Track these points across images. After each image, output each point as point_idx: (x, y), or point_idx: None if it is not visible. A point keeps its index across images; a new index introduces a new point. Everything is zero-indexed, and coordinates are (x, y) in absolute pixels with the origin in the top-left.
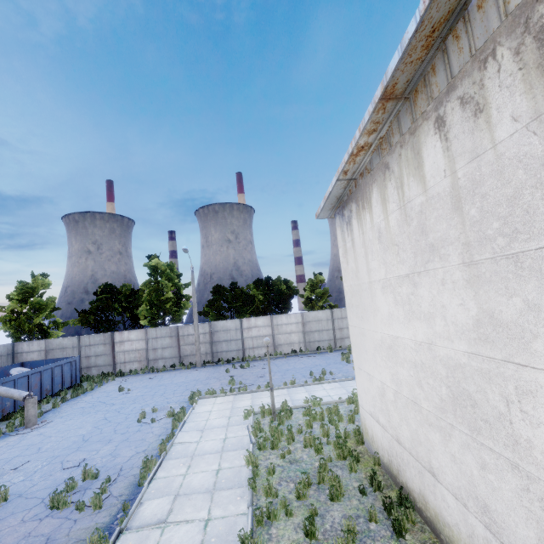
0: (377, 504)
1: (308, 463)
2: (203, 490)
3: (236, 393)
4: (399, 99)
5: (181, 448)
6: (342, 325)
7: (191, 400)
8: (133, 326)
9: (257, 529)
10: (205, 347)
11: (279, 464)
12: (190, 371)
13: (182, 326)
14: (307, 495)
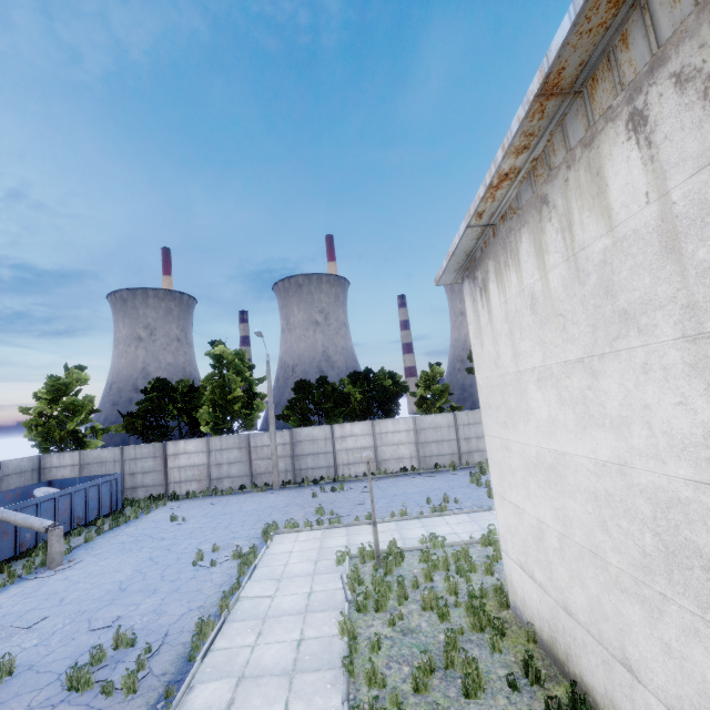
0: (537, 706)
1: (428, 635)
2: (278, 670)
3: (326, 526)
4: (567, 95)
5: (249, 605)
6: (470, 433)
7: (265, 536)
8: (191, 434)
9: None
10: (284, 462)
11: (386, 635)
12: (265, 495)
13: (254, 435)
14: (429, 686)
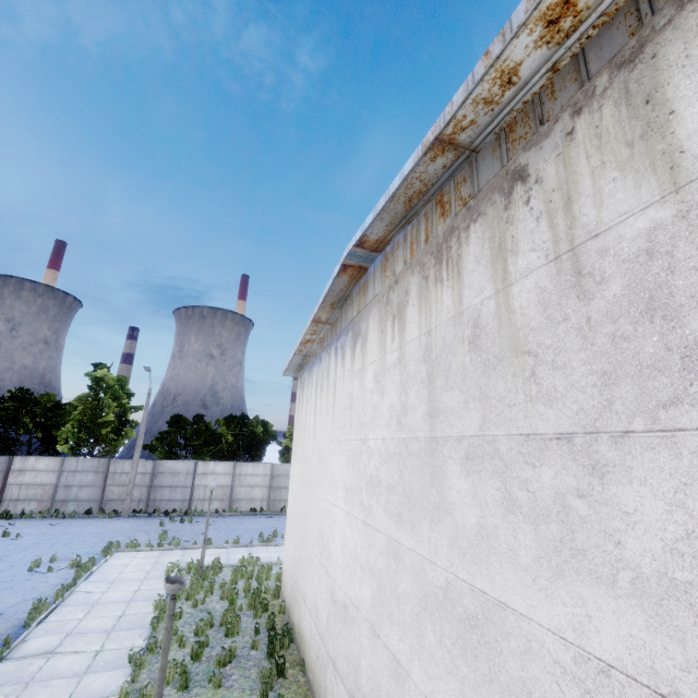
0: (266, 639)
1: (218, 612)
2: (100, 630)
3: (165, 548)
4: (326, 324)
5: (82, 597)
6: None
7: (106, 551)
8: (42, 452)
9: (148, 656)
10: (140, 491)
11: (189, 612)
12: (112, 521)
13: (116, 460)
14: (206, 633)
